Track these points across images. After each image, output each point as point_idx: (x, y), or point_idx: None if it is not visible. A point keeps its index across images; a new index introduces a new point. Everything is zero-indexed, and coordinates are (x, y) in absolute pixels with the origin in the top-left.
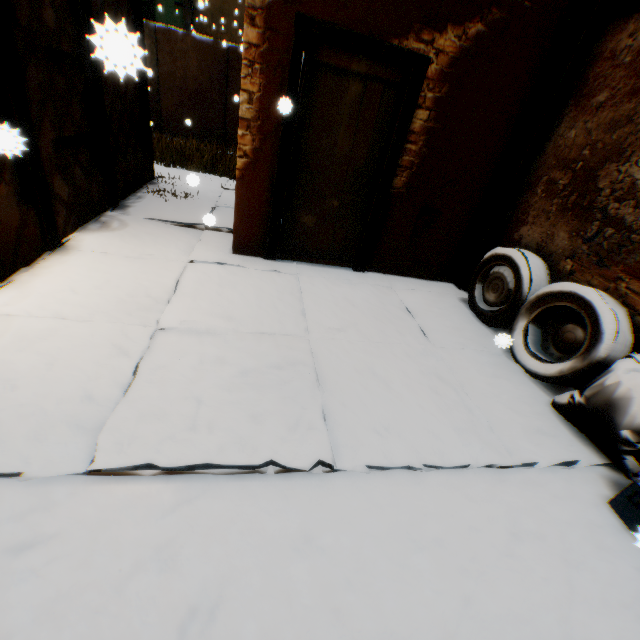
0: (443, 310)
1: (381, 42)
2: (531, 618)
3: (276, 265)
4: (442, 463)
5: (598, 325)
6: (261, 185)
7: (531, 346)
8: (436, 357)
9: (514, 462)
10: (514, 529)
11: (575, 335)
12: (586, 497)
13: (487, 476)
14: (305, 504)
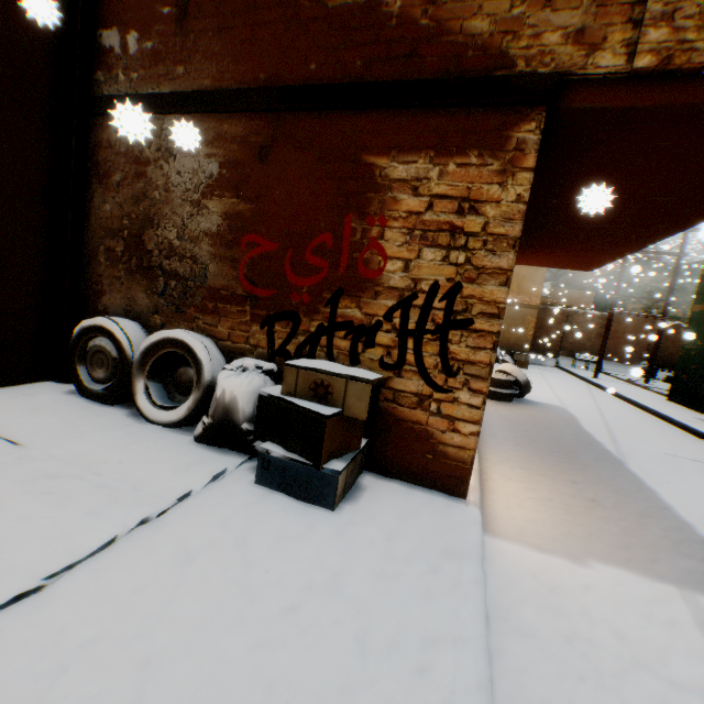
0: (43, 409)
1: None
2: (219, 612)
3: None
4: (77, 557)
5: (197, 356)
6: None
7: (159, 401)
8: (42, 458)
9: (170, 502)
10: (186, 557)
11: (190, 375)
12: (241, 489)
13: (144, 533)
14: None
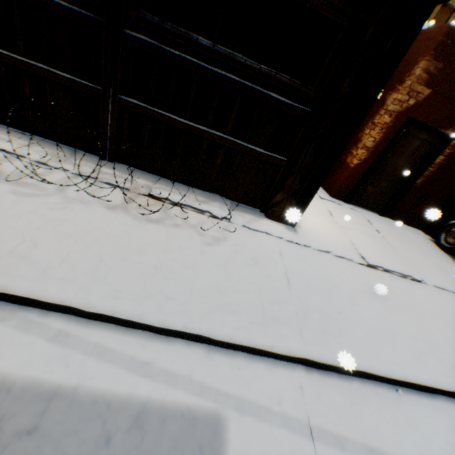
0: (424, 242)
1: (436, 129)
2: None
3: (351, 206)
4: (454, 291)
5: None
6: (359, 172)
7: None
8: (433, 260)
9: None
10: None
11: None
12: None
13: None
14: (422, 289)
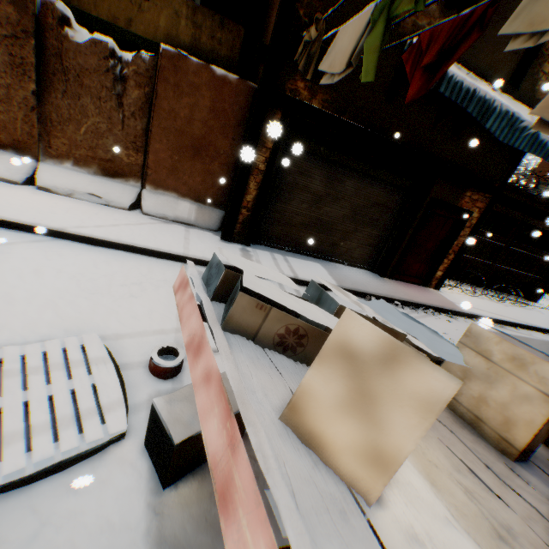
0: None
1: None
2: None
3: None
4: None
5: None
6: None
7: None
8: None
9: None
10: None
11: None
12: None
13: None
14: None
